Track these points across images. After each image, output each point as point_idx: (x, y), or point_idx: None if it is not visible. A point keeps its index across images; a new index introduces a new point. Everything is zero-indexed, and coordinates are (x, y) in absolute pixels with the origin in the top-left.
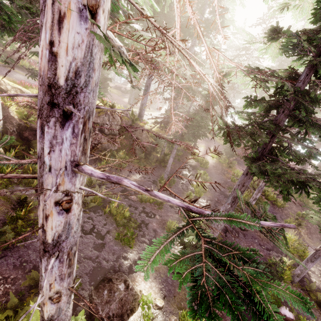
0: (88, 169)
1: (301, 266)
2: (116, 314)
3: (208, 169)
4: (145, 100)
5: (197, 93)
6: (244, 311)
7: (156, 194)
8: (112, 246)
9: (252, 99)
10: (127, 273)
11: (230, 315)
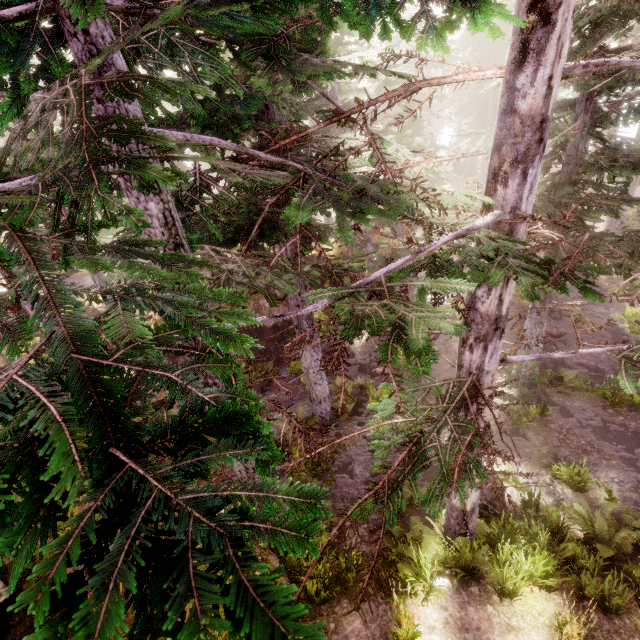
0: (516, 359)
1: None
2: (493, 498)
3: None
4: None
5: None
6: (620, 434)
7: (583, 352)
8: None
9: None
10: None
11: (607, 446)
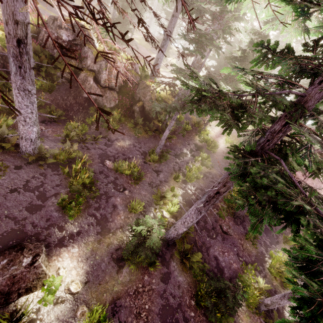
0: None
1: (273, 298)
2: None
3: (216, 154)
4: (162, 54)
5: (210, 43)
6: None
7: None
8: (51, 210)
9: (270, 49)
10: (54, 245)
11: None
